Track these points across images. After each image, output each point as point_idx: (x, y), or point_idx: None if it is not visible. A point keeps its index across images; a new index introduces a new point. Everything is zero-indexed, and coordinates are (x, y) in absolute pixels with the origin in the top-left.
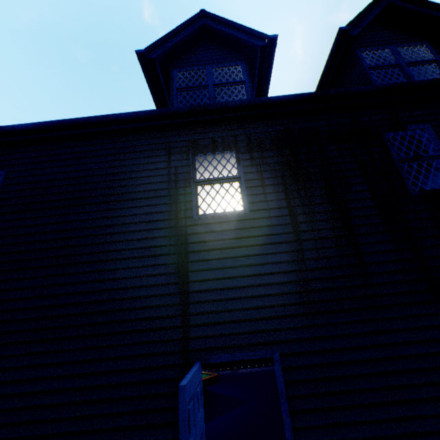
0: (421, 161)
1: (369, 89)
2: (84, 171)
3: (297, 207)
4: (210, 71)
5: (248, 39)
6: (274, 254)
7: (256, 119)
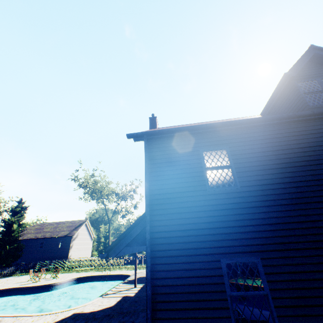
0: None
1: None
2: (279, 146)
3: None
4: (320, 81)
5: None
6: None
7: None
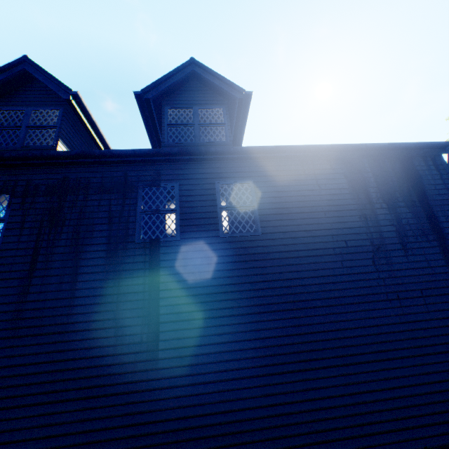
0: (161, 213)
1: (129, 152)
2: None
3: (42, 248)
4: (28, 113)
5: (57, 91)
6: (5, 288)
7: (43, 166)
